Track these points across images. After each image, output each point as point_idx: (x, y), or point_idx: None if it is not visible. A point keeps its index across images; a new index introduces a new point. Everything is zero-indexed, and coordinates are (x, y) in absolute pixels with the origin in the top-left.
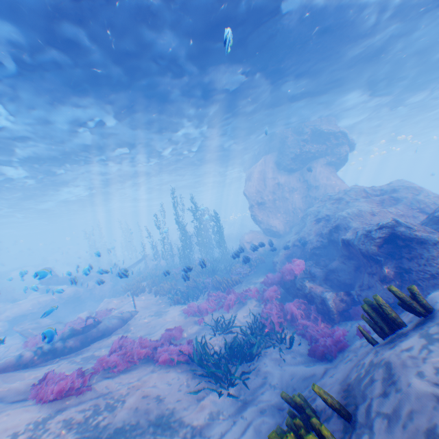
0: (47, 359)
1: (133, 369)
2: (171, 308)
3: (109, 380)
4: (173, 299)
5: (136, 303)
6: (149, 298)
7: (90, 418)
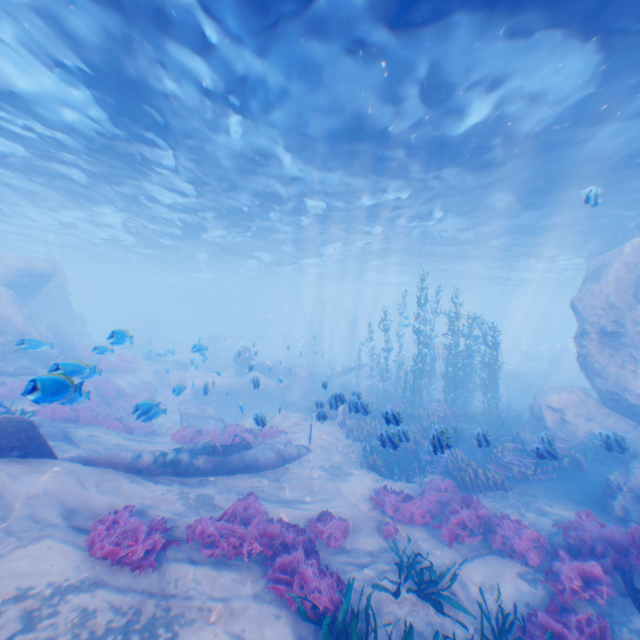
0: (165, 472)
1: (233, 567)
2: (356, 472)
3: (188, 567)
4: (366, 457)
5: (315, 436)
6: (336, 436)
7: (110, 636)
